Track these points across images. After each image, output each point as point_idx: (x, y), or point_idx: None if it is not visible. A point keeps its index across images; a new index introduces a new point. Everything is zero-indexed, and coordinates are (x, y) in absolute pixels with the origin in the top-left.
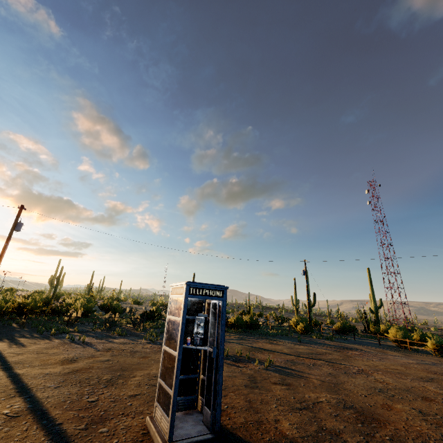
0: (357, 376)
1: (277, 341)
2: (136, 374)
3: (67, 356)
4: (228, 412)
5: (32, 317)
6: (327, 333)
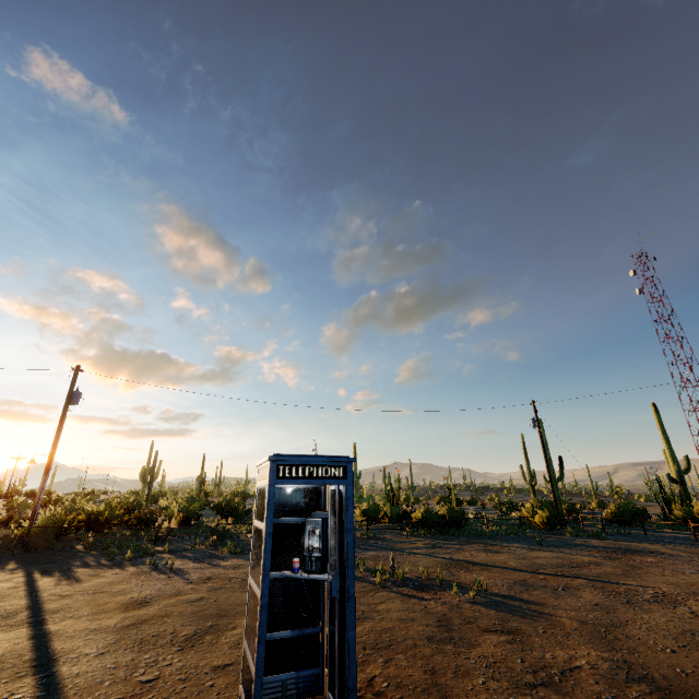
0: (653, 607)
1: (498, 546)
2: (238, 624)
3: (136, 596)
4: (387, 696)
5: (108, 532)
6: (592, 525)
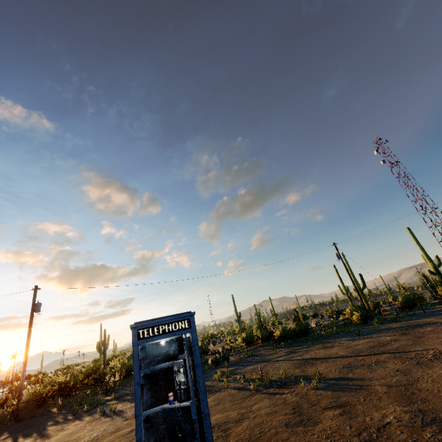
0: (434, 363)
1: (332, 343)
2: None
3: (87, 440)
4: None
5: (75, 394)
6: (390, 313)
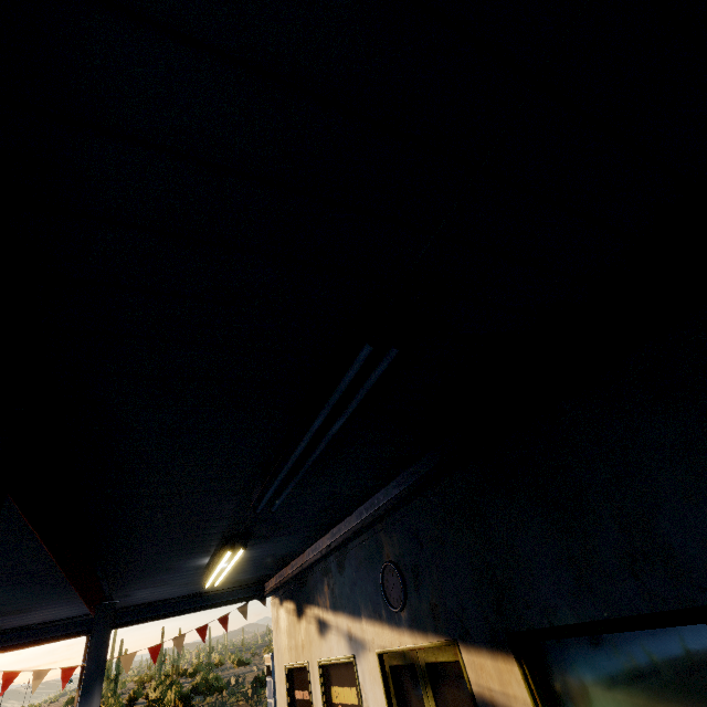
0: None
1: None
2: None
3: None
4: None
5: None
6: None
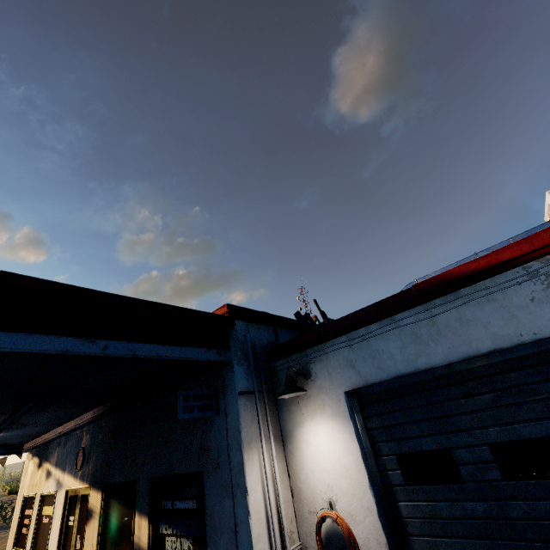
0: None
1: None
2: (2, 545)
3: None
4: None
5: None
6: None
